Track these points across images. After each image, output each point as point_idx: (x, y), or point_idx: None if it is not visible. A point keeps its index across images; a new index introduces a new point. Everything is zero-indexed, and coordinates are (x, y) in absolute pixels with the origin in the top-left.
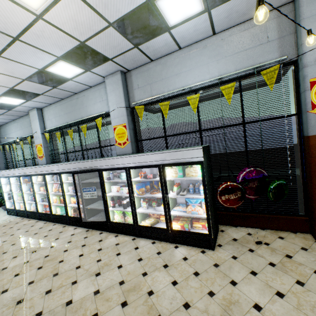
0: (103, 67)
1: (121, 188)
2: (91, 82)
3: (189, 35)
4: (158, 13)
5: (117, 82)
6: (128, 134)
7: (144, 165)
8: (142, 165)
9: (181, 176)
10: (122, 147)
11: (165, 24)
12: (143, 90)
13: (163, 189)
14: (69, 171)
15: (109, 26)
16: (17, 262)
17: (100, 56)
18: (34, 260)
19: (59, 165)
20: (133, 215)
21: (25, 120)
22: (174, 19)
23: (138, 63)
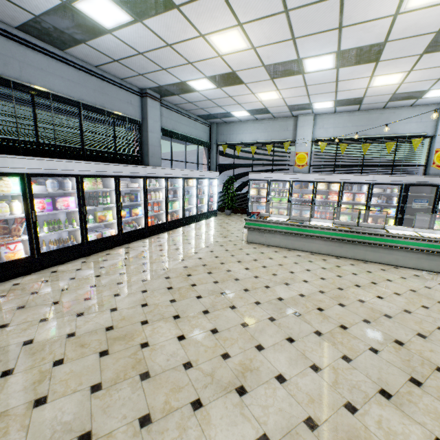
0: None
1: None
2: (423, 103)
3: None
4: None
5: None
6: None
7: None
8: None
9: None
10: None
11: None
12: None
13: None
14: (389, 183)
15: None
16: None
17: None
18: None
19: (374, 176)
20: None
21: (277, 122)
22: None
23: None
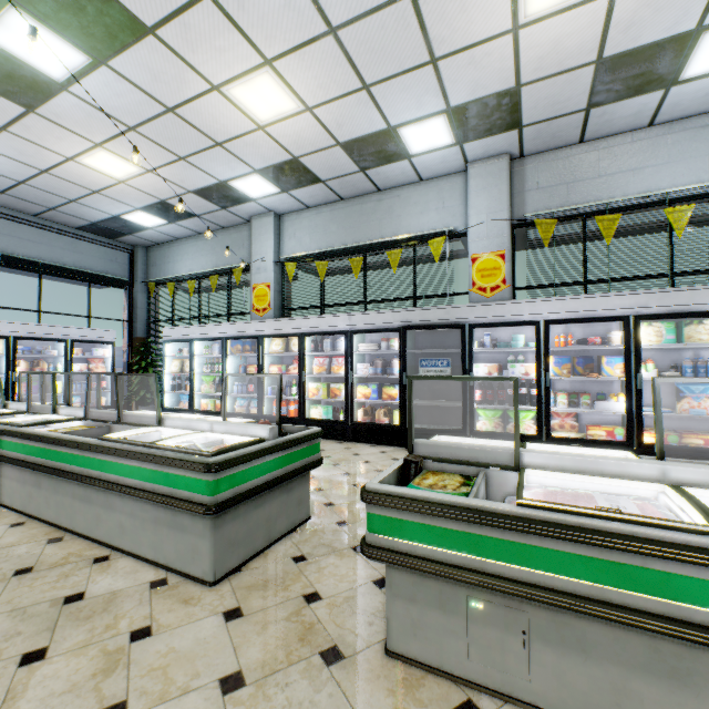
0: (491, 141)
1: (510, 365)
2: (434, 169)
3: (689, 102)
4: (687, 52)
5: (498, 173)
6: (506, 271)
7: (588, 317)
8: (582, 317)
9: (671, 340)
10: (488, 296)
11: (675, 75)
12: (549, 193)
13: (629, 364)
14: (378, 328)
15: (592, 63)
16: (325, 473)
17: (513, 117)
18: (360, 473)
19: (352, 315)
20: (539, 415)
21: (228, 235)
22: (697, 69)
23: (552, 143)
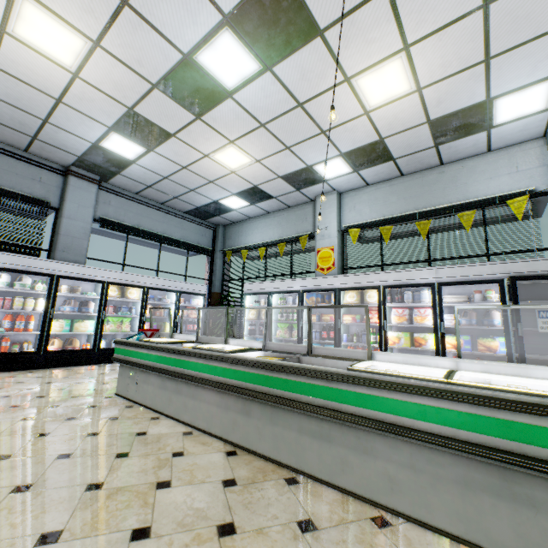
0: None
1: None
2: (508, 139)
3: None
4: None
5: None
6: None
7: None
8: None
9: None
10: None
11: None
12: None
13: None
14: (471, 279)
15: None
16: None
17: None
18: None
19: (438, 268)
20: None
21: (293, 212)
22: None
23: None
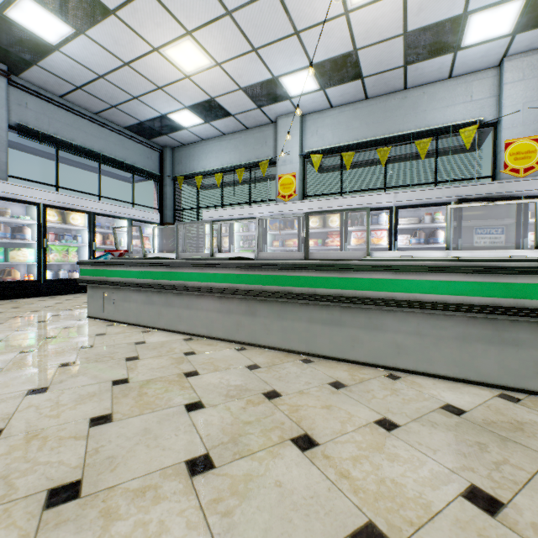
0: None
1: None
2: (469, 65)
3: None
4: None
5: (537, 65)
6: None
7: None
8: None
9: None
10: (520, 177)
11: None
12: None
13: None
14: (425, 203)
15: None
16: None
17: None
18: None
19: (397, 193)
20: None
21: (251, 135)
22: None
23: None
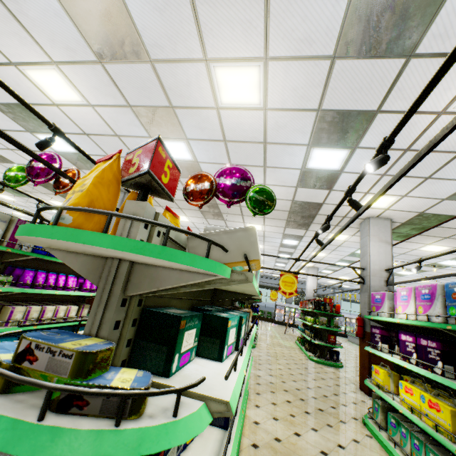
0: None
1: None
2: None
3: None
4: None
5: None
6: None
7: None
8: None
9: None
10: None
11: None
12: None
13: None
14: None
15: None
16: None
17: None
18: None
19: None
20: None
21: None
22: None
23: None
